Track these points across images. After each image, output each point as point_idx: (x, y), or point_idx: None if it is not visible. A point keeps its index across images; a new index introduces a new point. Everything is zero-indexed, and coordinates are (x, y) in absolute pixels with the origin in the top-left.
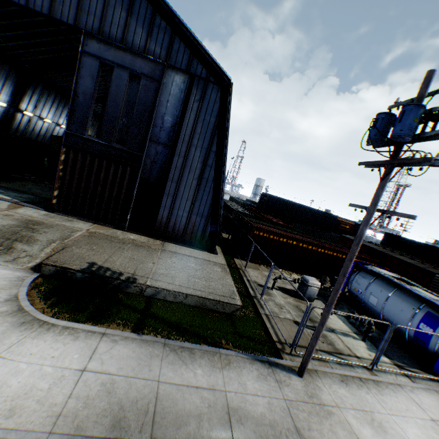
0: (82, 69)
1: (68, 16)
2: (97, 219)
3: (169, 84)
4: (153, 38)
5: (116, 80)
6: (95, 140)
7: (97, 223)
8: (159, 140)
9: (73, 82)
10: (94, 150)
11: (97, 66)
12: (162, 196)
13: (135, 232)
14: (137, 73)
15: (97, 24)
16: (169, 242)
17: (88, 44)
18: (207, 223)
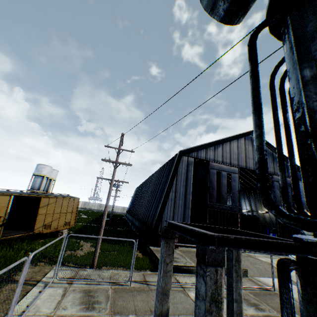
0: (274, 187)
1: None
2: None
3: None
4: (288, 171)
5: None
6: None
7: None
8: None
9: (273, 193)
10: None
11: (277, 185)
12: None
13: None
14: (289, 184)
15: (272, 170)
16: None
17: (273, 178)
18: None
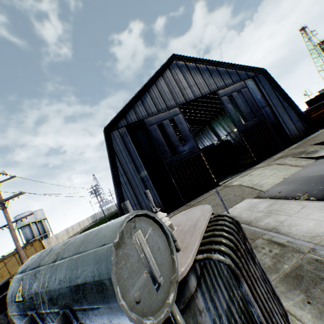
0: (224, 103)
1: (206, 91)
2: (272, 154)
3: (248, 86)
4: (232, 76)
5: (235, 98)
6: (247, 124)
7: (275, 155)
8: (261, 106)
9: (226, 109)
10: (249, 128)
11: (227, 98)
12: (281, 125)
13: (287, 147)
14: (238, 90)
15: (215, 86)
16: (300, 140)
17: (219, 94)
18: (301, 123)
